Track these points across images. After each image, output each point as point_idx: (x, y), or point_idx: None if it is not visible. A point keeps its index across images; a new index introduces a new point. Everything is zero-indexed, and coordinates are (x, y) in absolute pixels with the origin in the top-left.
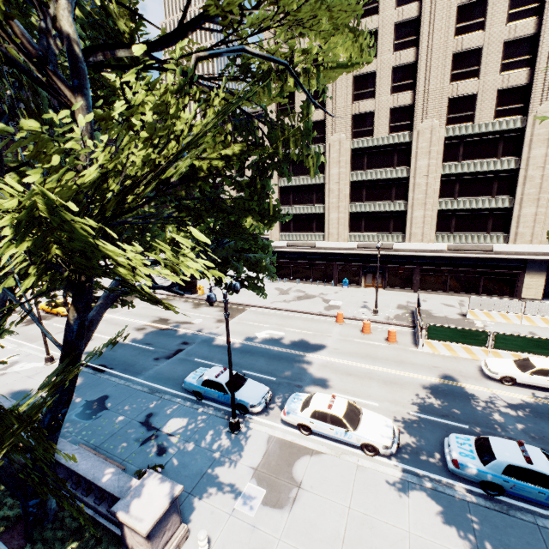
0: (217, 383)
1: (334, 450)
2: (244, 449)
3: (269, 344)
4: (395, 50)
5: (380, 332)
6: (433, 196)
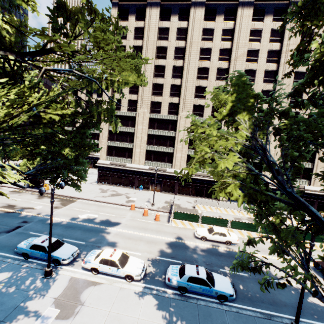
0: (41, 246)
1: (110, 281)
2: (52, 287)
3: (86, 222)
4: (172, 77)
5: (153, 215)
6: (185, 147)
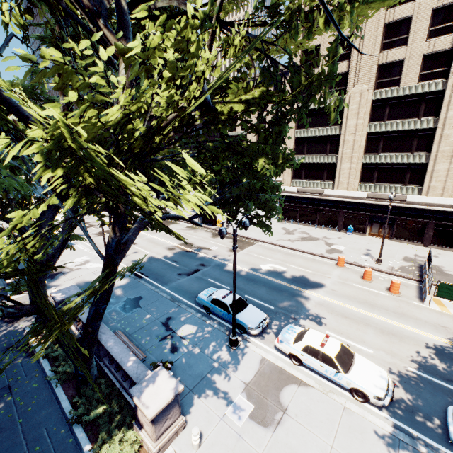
0: (223, 303)
1: (322, 386)
2: (239, 365)
3: (271, 276)
4: None
5: (381, 281)
6: None
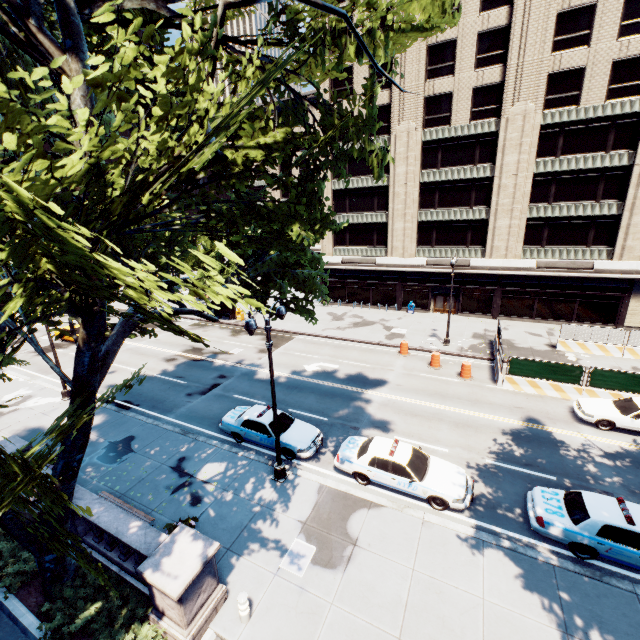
0: (259, 423)
1: (396, 503)
2: (291, 500)
3: (320, 378)
4: (482, 9)
5: (452, 365)
6: (522, 200)
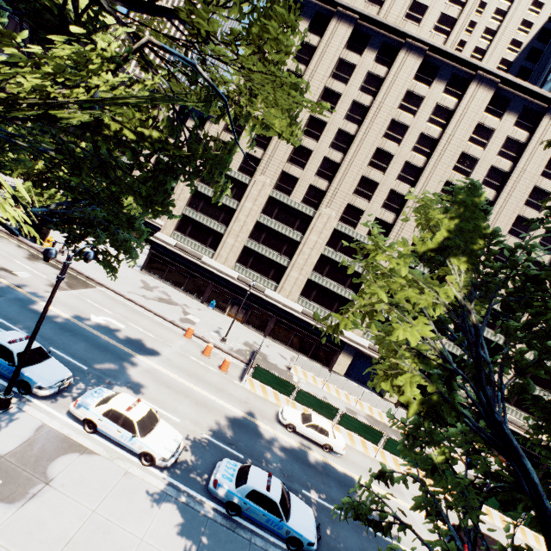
0: (7, 349)
1: (111, 453)
2: None
3: (101, 331)
4: (331, 146)
5: (218, 358)
6: (310, 266)
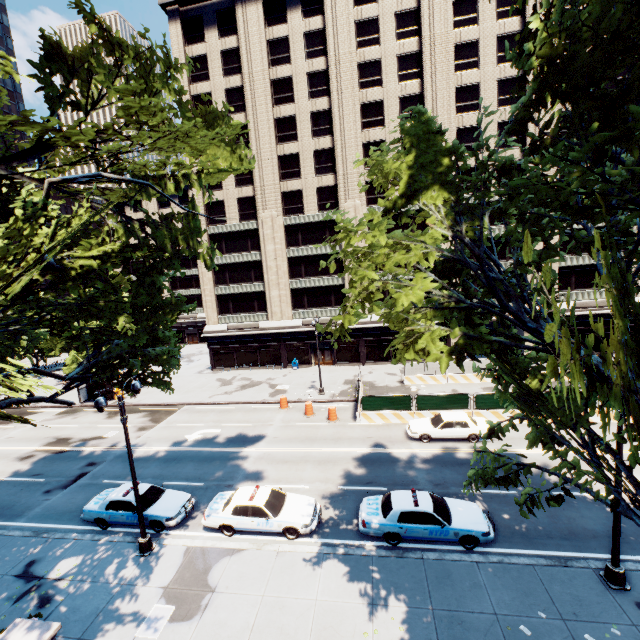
0: (125, 502)
1: (257, 543)
2: (155, 570)
3: (201, 445)
4: (313, 135)
5: (323, 411)
6: None
